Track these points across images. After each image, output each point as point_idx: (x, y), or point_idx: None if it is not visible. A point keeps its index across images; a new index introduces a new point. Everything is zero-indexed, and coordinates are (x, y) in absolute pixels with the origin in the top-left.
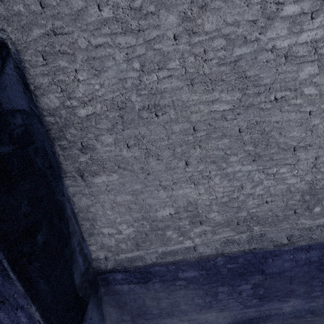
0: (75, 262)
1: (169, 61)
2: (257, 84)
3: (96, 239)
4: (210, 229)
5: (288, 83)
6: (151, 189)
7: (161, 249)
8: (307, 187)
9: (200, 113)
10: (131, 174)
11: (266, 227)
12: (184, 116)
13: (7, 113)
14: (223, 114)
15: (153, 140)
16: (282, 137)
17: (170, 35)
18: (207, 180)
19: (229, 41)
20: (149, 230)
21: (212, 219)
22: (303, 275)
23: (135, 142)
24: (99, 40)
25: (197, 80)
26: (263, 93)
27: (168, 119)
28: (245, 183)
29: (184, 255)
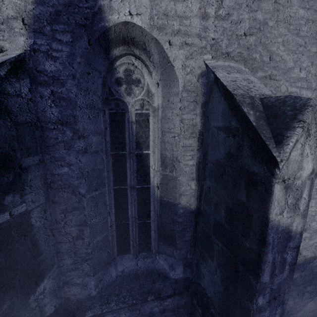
0: None
1: None
2: None
3: None
4: (309, 236)
5: None
6: None
7: None
8: None
9: None
10: None
11: None
12: None
13: None
14: None
15: None
16: None
17: None
18: None
19: None
20: None
21: (312, 227)
22: None
23: None
24: (293, 89)
25: None
26: None
27: None
28: None
29: None
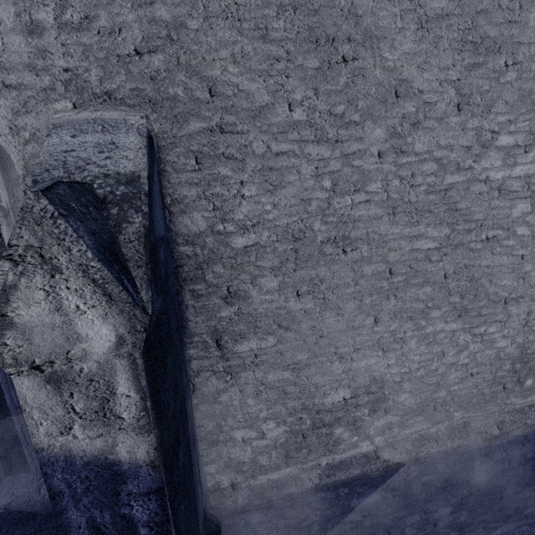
0: (198, 500)
1: (369, 182)
2: (468, 219)
3: (220, 451)
4: (398, 420)
5: (500, 221)
6: (321, 359)
7: (325, 461)
8: (518, 351)
9: (400, 251)
10: (296, 337)
11: (469, 411)
12: (380, 254)
13: (157, 243)
14: (427, 253)
15: (334, 287)
16: (493, 286)
17: (374, 151)
18: (400, 345)
19: (440, 166)
20: (309, 427)
21: (402, 405)
22: (516, 482)
23: (310, 288)
24: (282, 146)
25: (400, 209)
26: (474, 230)
27: (359, 257)
28: (447, 348)
29: (361, 467)
